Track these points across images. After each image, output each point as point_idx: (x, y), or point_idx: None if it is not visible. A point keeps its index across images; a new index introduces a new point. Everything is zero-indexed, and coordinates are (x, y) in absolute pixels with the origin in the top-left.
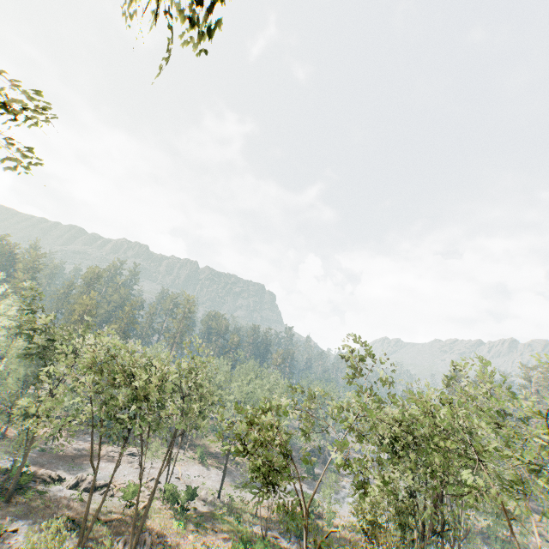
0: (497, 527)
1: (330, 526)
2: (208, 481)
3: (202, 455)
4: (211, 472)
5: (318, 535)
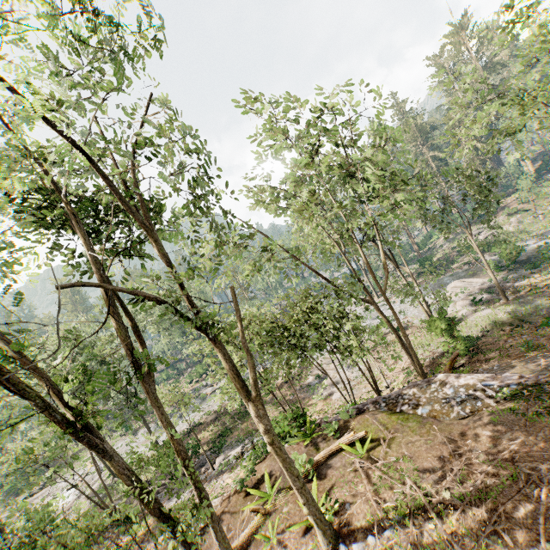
0: (408, 224)
1: (269, 393)
2: (122, 456)
3: (124, 427)
4: (137, 436)
5: (248, 421)
